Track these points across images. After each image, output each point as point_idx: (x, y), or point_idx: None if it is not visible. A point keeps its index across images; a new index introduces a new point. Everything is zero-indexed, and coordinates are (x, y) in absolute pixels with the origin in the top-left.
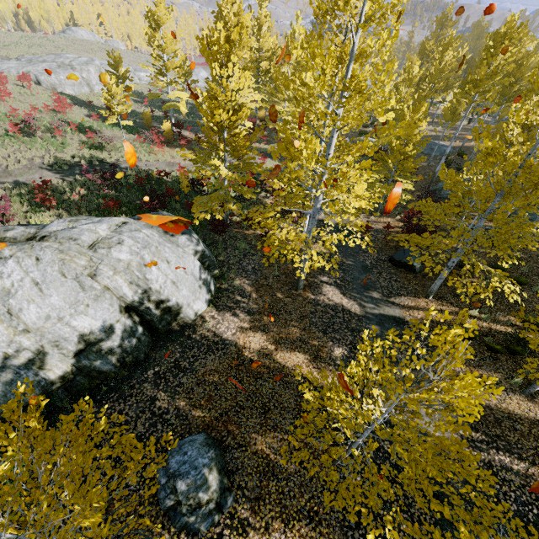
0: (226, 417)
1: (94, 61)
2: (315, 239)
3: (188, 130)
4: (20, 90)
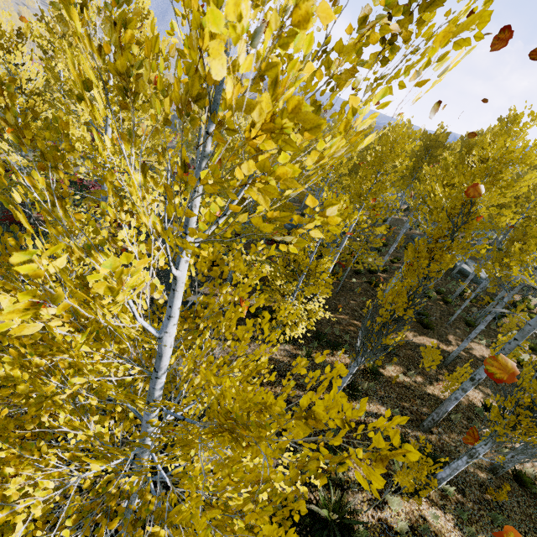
0: None
1: None
2: None
3: None
4: None
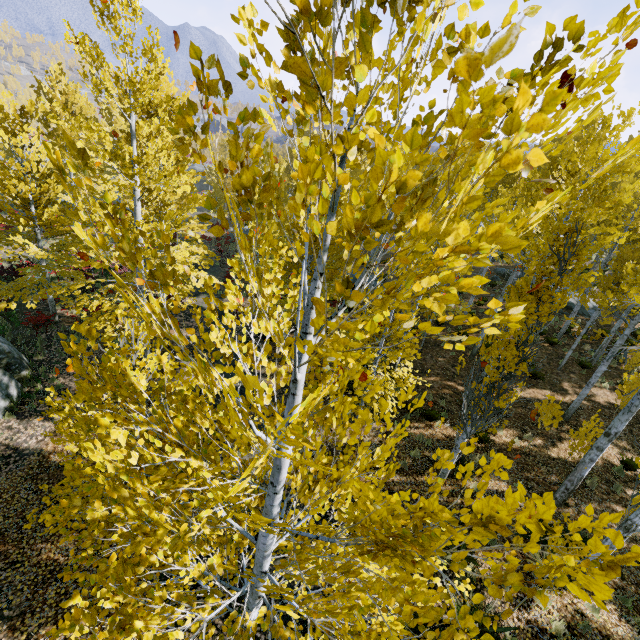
0: (0, 538)
1: None
2: (180, 325)
3: None
4: None
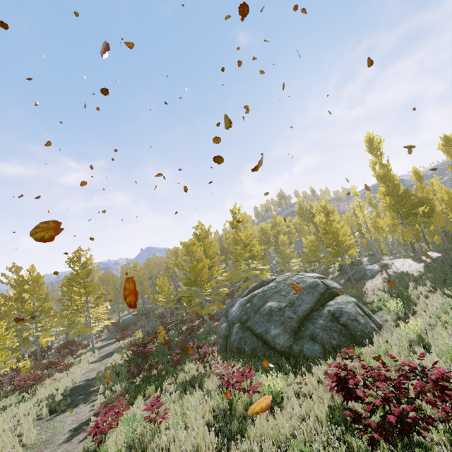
0: None
1: None
2: None
3: None
4: None
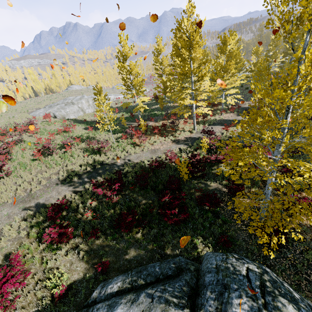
0: None
1: (84, 97)
2: None
3: (149, 120)
4: (45, 124)
